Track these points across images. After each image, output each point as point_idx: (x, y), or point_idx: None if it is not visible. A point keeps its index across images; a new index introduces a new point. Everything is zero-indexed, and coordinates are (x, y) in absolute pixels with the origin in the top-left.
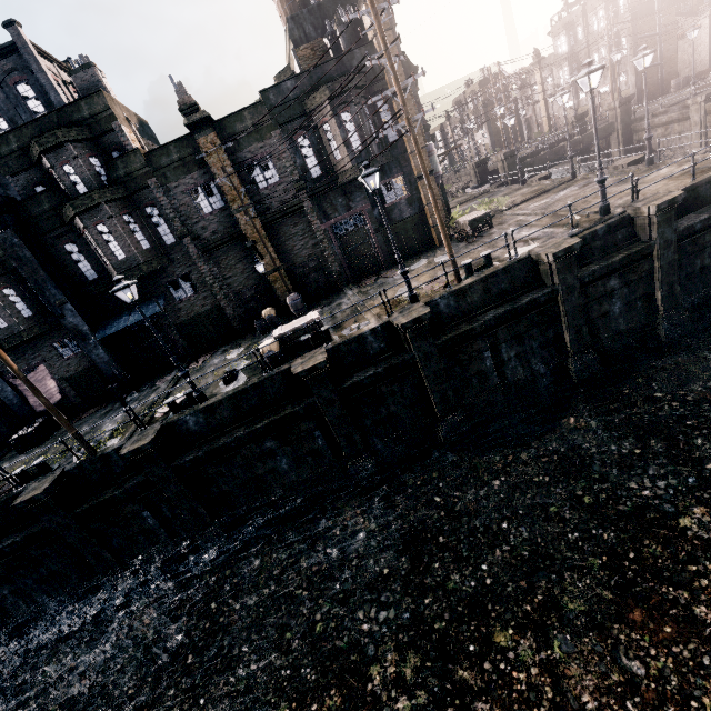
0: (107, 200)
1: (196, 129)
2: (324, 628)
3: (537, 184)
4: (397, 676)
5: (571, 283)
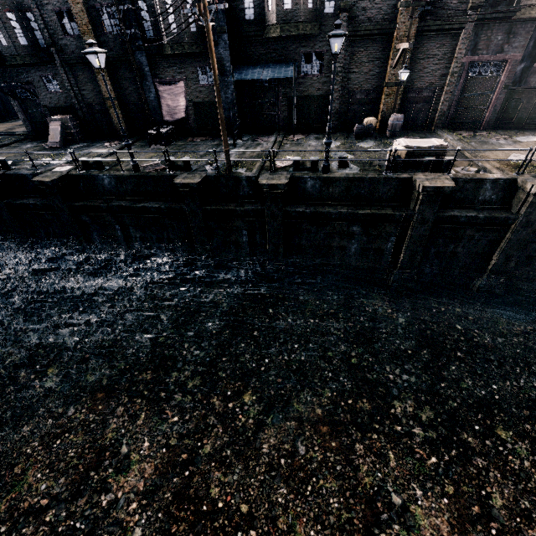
0: None
1: None
2: (358, 362)
3: None
4: (414, 414)
5: None
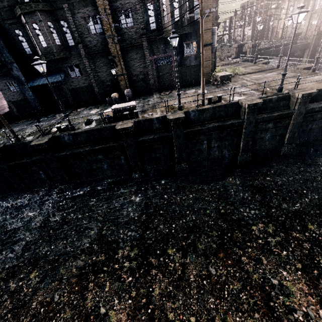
0: (39, 10)
1: None
2: (106, 232)
3: (260, 66)
4: (127, 254)
5: (251, 120)
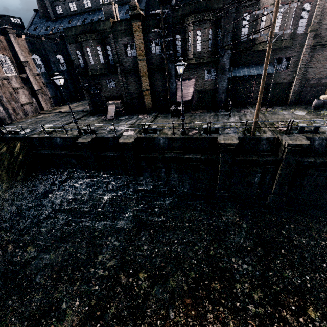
0: None
1: None
2: None
3: None
4: None
5: None
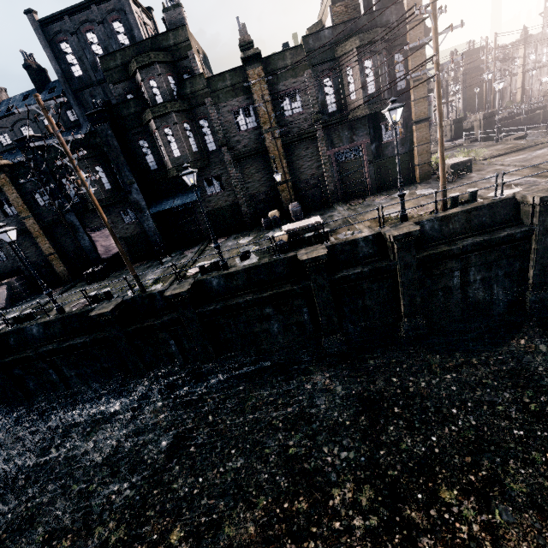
0: (175, 110)
1: (248, 62)
2: (296, 452)
3: (511, 143)
4: (354, 500)
5: None
